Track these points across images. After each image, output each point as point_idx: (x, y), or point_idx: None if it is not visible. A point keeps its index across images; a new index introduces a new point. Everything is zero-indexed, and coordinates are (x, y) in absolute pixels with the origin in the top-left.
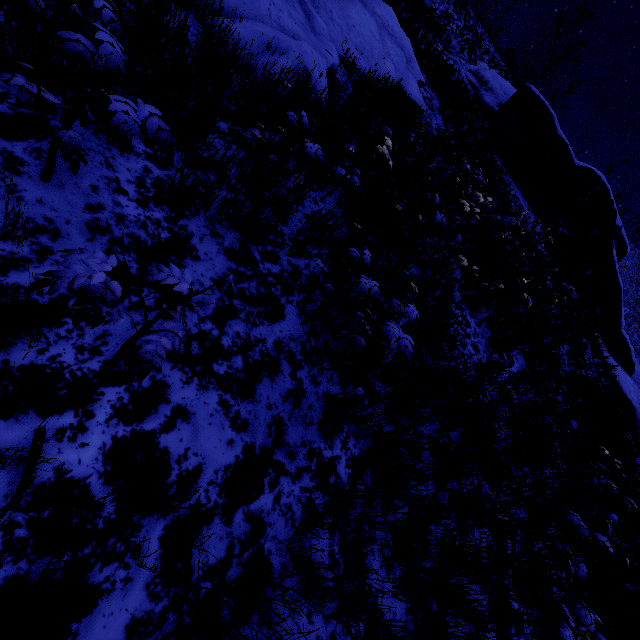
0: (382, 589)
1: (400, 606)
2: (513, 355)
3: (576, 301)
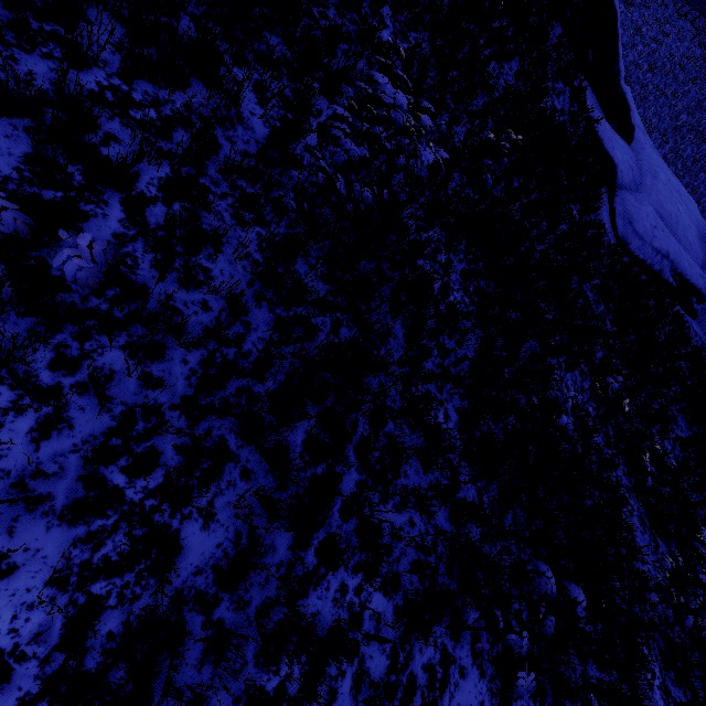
0: (87, 4)
1: (115, 28)
2: (411, 36)
3: (558, 40)
